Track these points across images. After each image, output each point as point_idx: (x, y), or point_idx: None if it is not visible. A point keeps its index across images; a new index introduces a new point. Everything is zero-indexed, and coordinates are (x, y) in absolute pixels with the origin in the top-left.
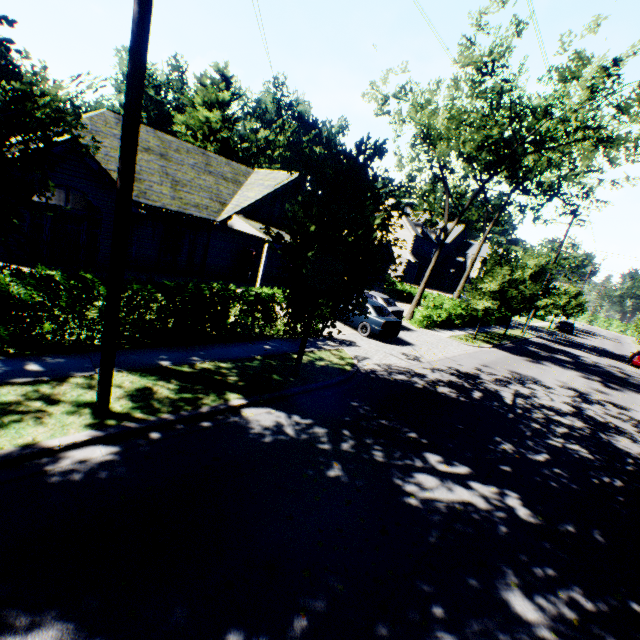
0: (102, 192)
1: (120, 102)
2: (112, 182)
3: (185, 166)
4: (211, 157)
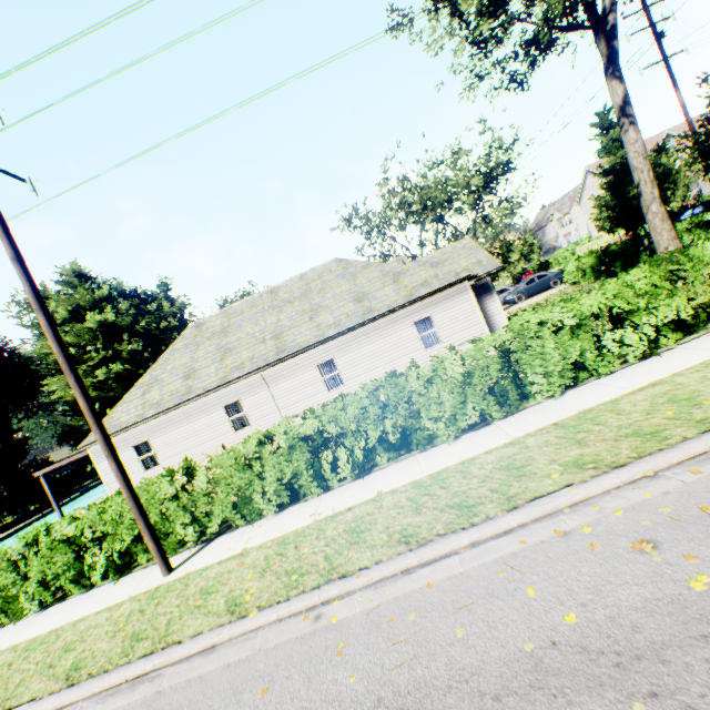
0: None
1: None
2: None
3: None
4: None
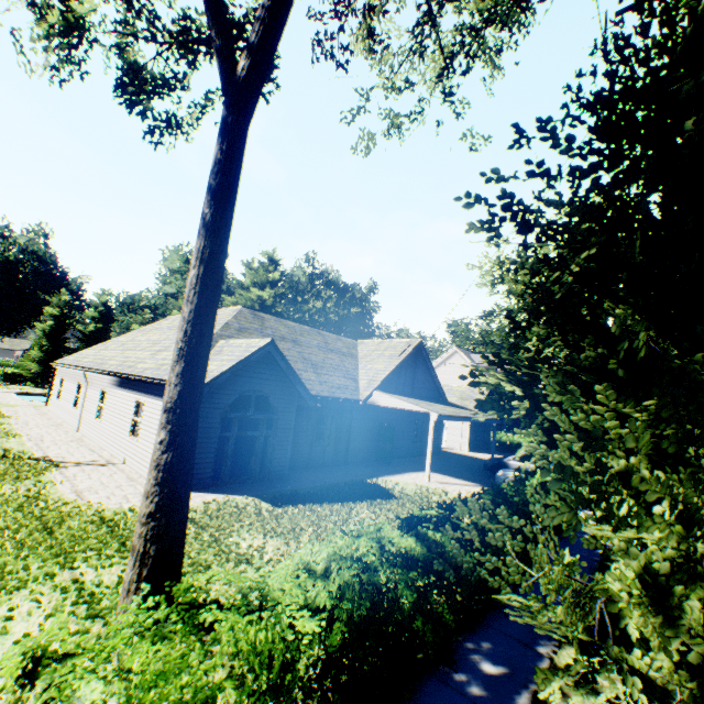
0: (280, 390)
1: (167, 292)
2: (295, 378)
3: (313, 348)
4: (325, 335)
